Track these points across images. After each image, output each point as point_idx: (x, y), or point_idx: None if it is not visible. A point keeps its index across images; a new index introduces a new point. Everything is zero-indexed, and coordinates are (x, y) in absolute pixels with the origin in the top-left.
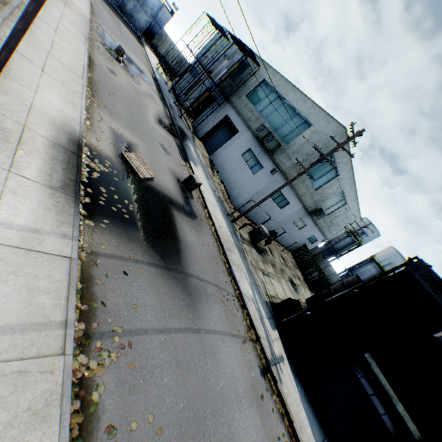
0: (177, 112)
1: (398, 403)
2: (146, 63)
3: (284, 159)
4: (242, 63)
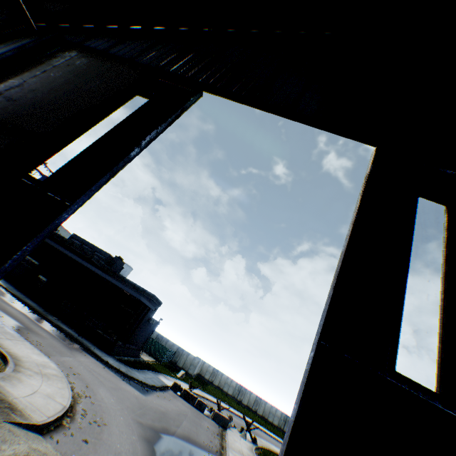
0: None
1: (34, 260)
2: None
3: None
4: None
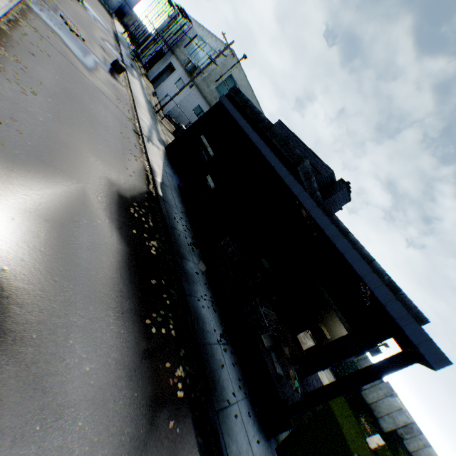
0: (130, 57)
1: (209, 148)
2: (110, 25)
3: (198, 77)
4: (183, 25)
